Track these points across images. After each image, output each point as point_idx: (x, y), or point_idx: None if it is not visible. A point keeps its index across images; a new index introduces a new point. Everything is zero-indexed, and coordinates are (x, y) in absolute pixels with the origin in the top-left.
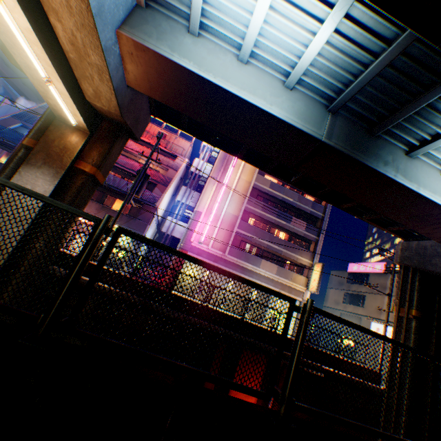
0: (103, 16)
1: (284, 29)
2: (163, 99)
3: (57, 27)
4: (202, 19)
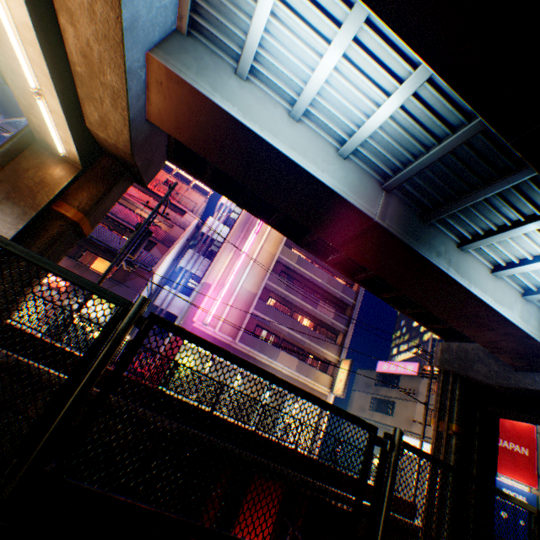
0: (134, 32)
1: (346, 94)
2: (191, 143)
3: (67, 31)
4: (253, 63)
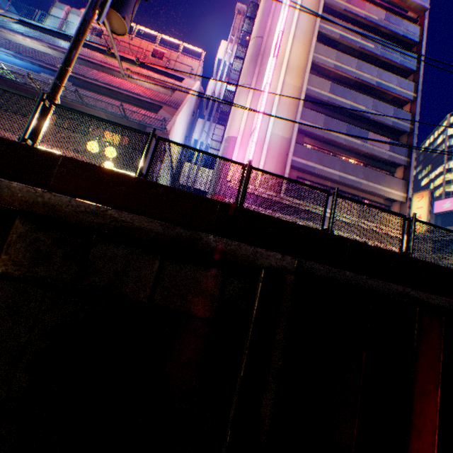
0: None
1: None
2: None
3: None
4: None
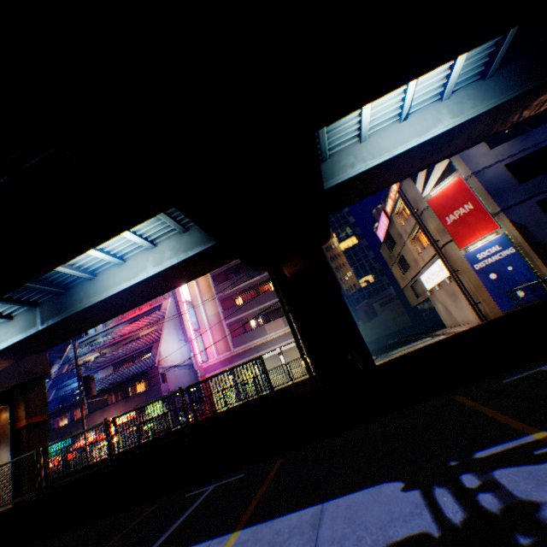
0: None
1: None
2: None
3: None
4: None
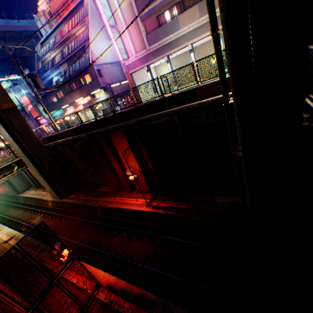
0: None
1: None
2: None
3: None
4: None
